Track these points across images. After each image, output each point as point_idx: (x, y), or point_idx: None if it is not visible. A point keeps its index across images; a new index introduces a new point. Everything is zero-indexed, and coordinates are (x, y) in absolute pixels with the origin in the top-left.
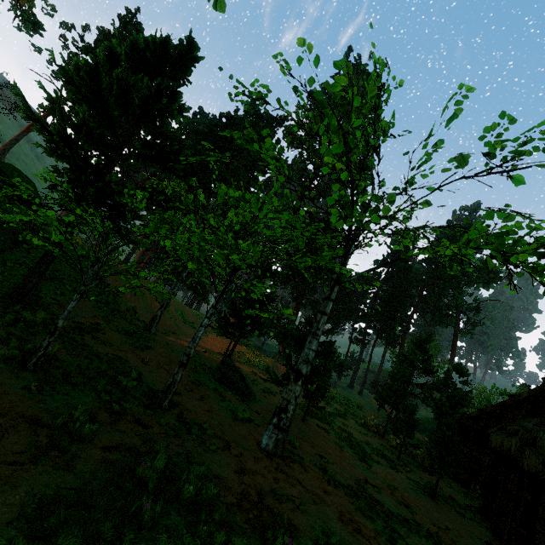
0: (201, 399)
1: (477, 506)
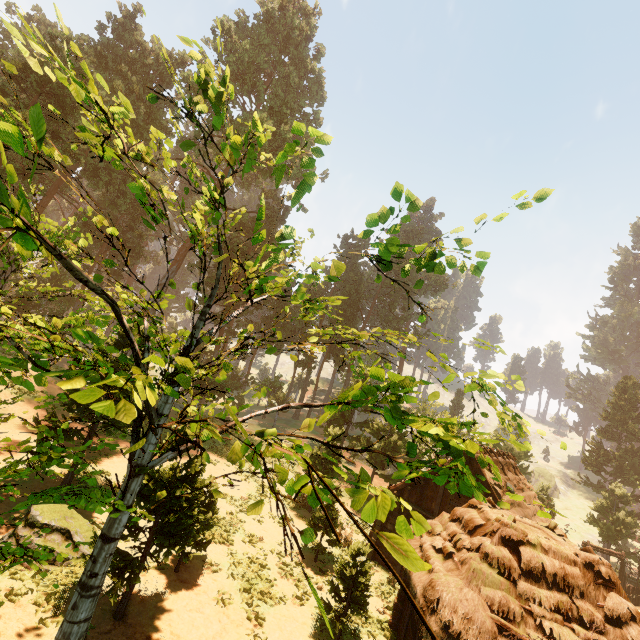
0: None
1: (392, 603)
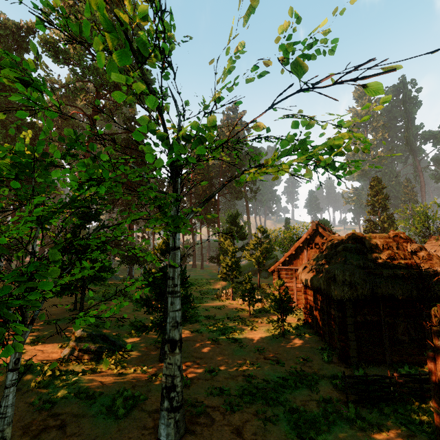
0: (62, 434)
1: (300, 317)
